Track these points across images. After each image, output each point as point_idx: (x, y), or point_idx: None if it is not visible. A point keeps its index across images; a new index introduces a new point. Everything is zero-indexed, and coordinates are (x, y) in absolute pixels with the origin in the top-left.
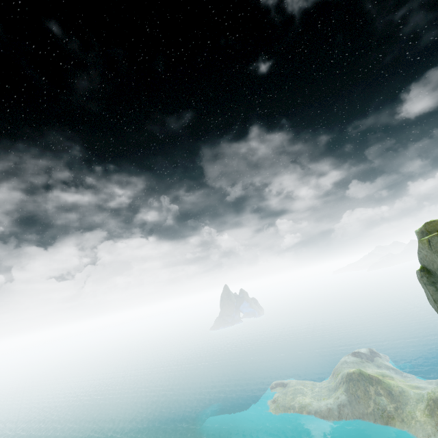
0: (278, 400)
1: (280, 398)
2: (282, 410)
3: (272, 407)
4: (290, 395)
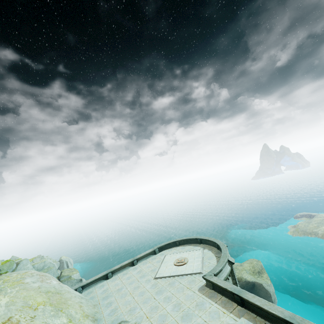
0: (299, 226)
1: (301, 225)
2: (301, 234)
3: (291, 230)
4: (314, 224)
